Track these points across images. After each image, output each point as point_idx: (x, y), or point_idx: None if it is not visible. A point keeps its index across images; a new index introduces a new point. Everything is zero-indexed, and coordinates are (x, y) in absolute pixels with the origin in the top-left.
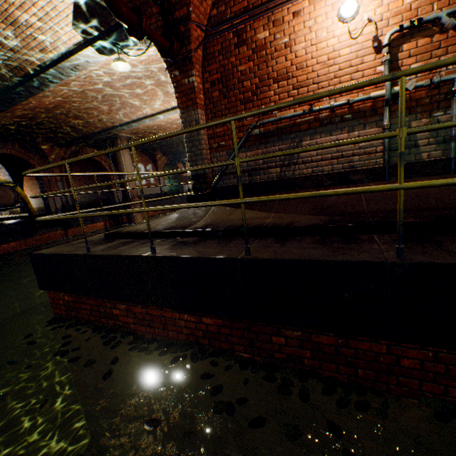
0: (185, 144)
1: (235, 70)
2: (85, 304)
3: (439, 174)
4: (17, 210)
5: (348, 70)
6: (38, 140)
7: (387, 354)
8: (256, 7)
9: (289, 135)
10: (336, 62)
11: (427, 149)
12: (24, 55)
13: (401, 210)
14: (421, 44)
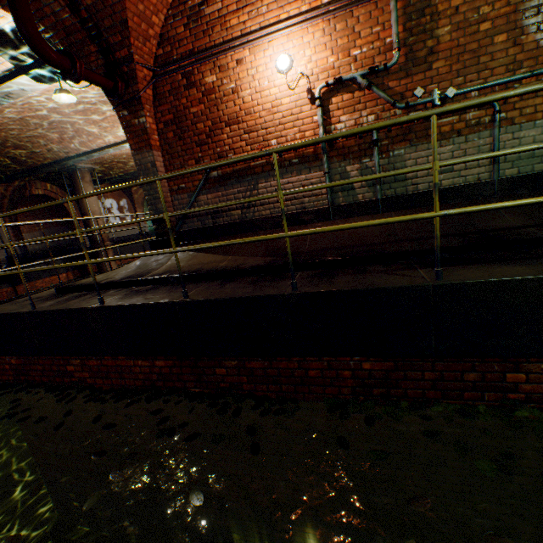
0: (143, 187)
1: (188, 112)
2: (36, 365)
3: (371, 214)
4: None
5: (290, 118)
6: None
7: (299, 369)
8: (201, 51)
9: (246, 178)
10: (280, 110)
11: (362, 191)
12: None
13: (289, 253)
14: (346, 99)
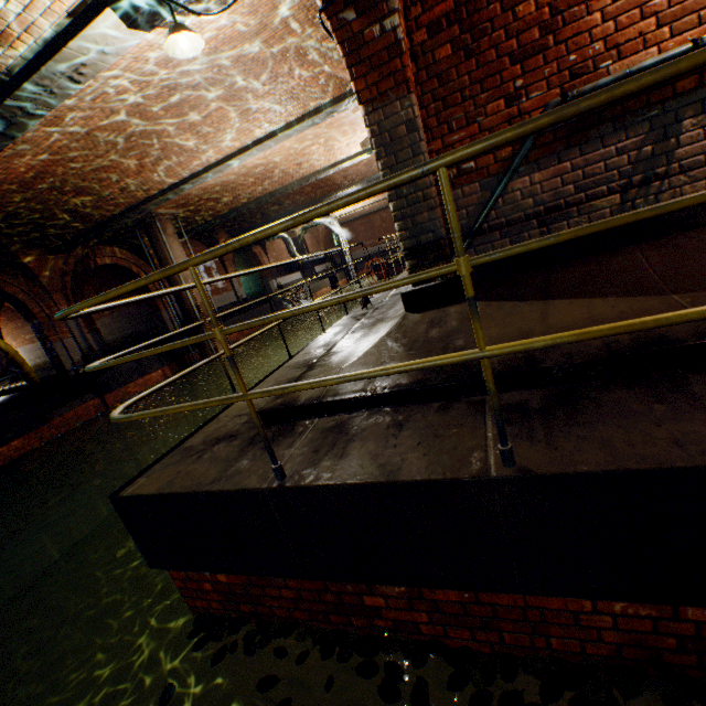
0: None
1: None
2: (278, 588)
3: None
4: None
5: None
6: (13, 247)
7: None
8: None
9: (645, 113)
10: None
11: None
12: None
13: None
14: None
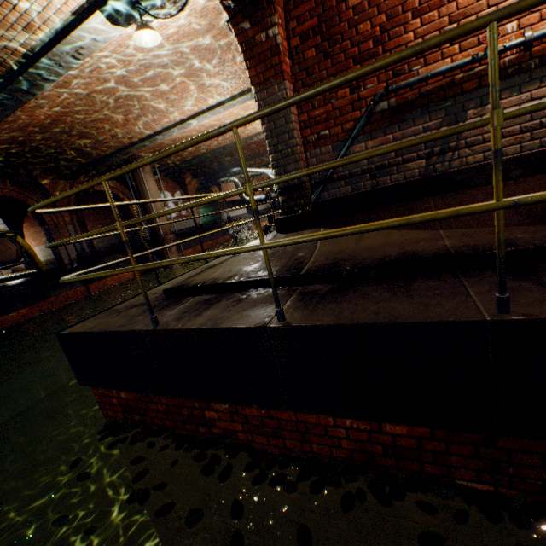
0: (266, 142)
1: (343, 8)
2: (155, 404)
3: None
4: (20, 266)
5: None
6: (35, 172)
7: None
8: None
9: (442, 103)
10: None
11: None
12: (1, 39)
13: None
14: None
